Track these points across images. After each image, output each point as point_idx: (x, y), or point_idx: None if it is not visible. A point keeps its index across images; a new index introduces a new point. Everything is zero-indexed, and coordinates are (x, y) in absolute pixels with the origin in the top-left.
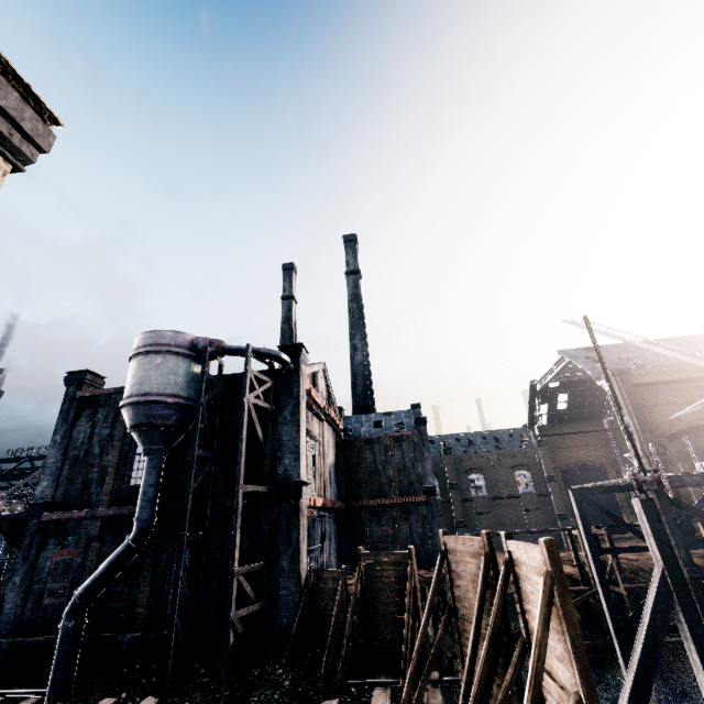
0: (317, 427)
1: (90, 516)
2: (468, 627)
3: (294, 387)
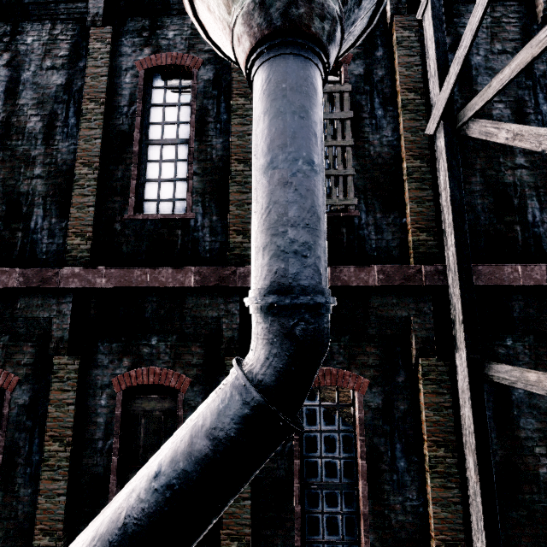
0: None
1: (38, 286)
2: None
3: None
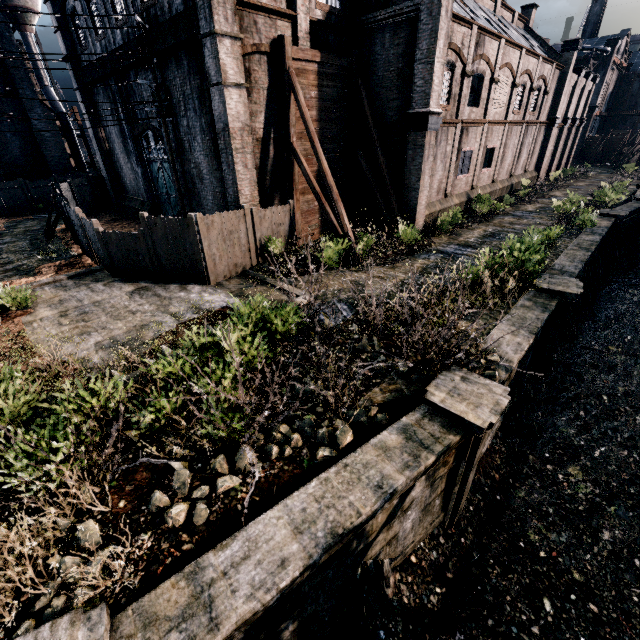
0: (609, 75)
1: None
2: (636, 148)
3: (607, 63)
